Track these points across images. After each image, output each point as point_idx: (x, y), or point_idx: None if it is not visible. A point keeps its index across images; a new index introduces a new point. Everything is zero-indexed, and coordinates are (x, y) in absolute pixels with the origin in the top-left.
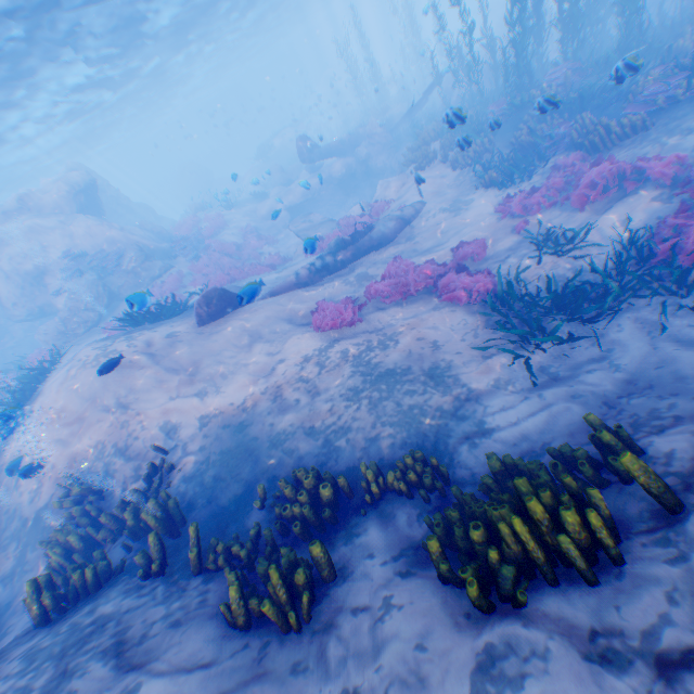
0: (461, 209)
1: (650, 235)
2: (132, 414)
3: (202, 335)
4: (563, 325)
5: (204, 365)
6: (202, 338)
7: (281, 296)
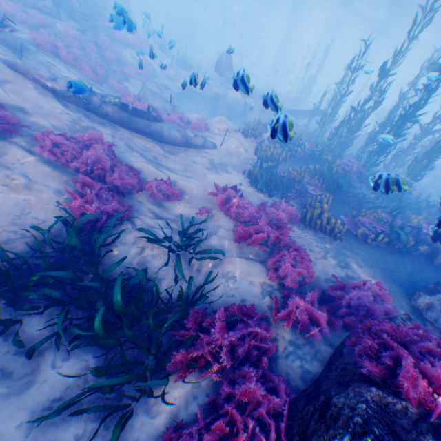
0: (218, 170)
1: (204, 309)
2: None
3: None
4: (54, 308)
5: None
6: None
7: (14, 74)
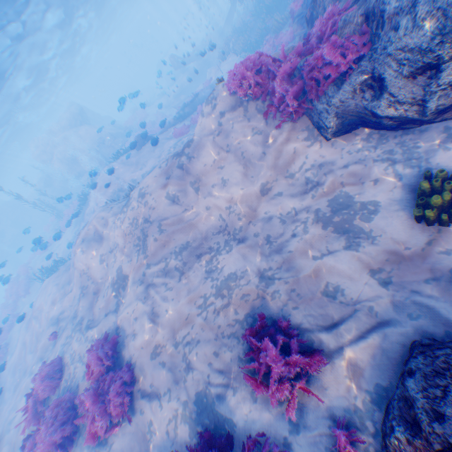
0: None
1: None
2: (122, 180)
3: (138, 153)
4: None
5: (141, 161)
6: (139, 154)
7: (165, 133)
